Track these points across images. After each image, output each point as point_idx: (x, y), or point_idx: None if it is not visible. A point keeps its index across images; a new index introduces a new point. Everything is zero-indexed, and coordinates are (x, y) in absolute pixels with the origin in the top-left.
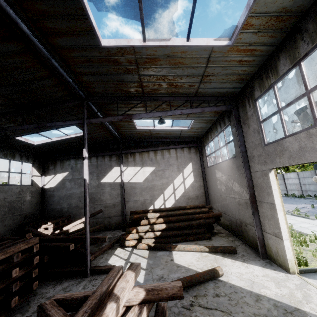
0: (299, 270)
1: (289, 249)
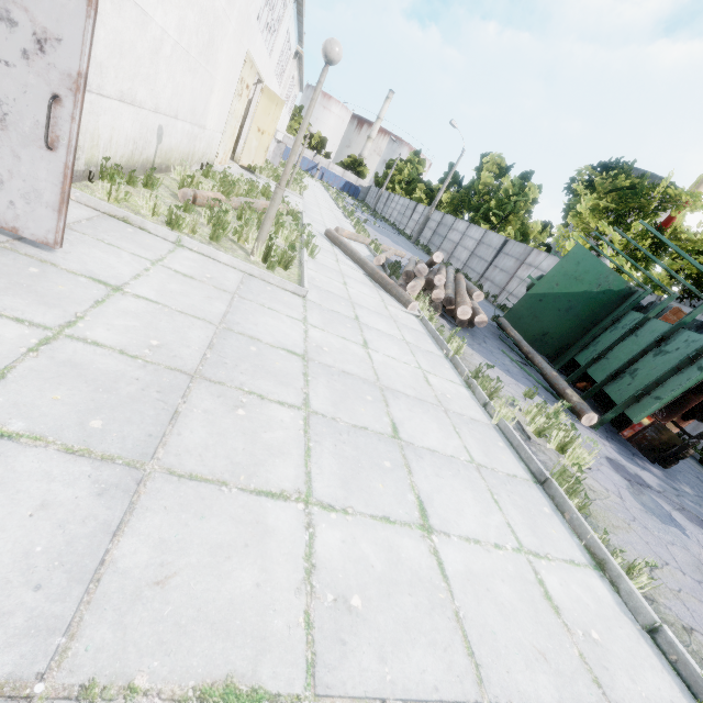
0: (243, 166)
1: (241, 147)
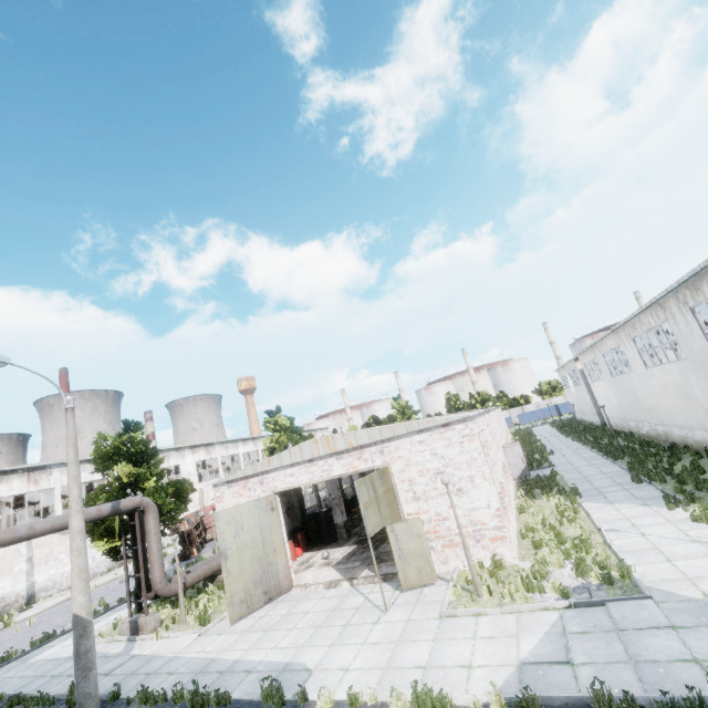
0: None
1: None
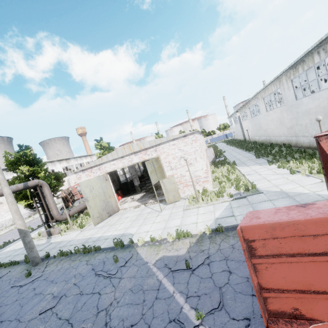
0: None
1: None
